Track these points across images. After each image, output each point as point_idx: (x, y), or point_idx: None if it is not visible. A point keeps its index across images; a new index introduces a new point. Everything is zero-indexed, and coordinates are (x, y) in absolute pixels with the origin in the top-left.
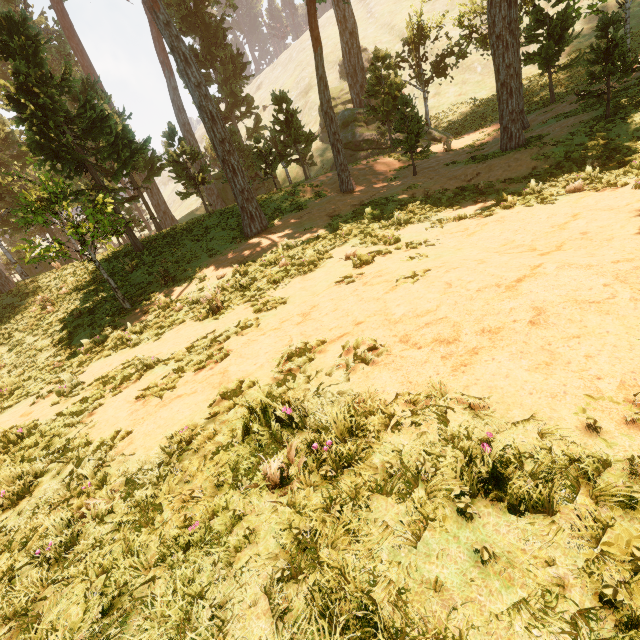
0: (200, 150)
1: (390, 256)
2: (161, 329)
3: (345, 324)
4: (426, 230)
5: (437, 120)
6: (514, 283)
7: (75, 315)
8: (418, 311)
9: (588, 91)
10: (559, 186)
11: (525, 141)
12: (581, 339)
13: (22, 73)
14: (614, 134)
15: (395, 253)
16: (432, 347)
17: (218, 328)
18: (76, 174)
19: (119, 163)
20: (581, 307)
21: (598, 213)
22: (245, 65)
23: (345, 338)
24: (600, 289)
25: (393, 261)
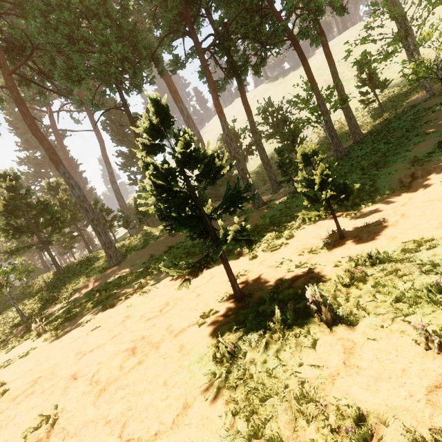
0: (124, 202)
1: (126, 301)
2: (18, 342)
3: (28, 369)
4: (165, 277)
5: (260, 173)
6: (88, 352)
7: (2, 323)
8: (46, 367)
9: (281, 181)
10: (243, 245)
11: (263, 203)
12: (31, 410)
13: (3, 196)
14: (296, 204)
15: (131, 298)
16: (4, 403)
17: (23, 351)
18: (31, 235)
19: (52, 229)
20: (67, 382)
21: (215, 280)
22: (152, 156)
23: (11, 383)
24: (92, 367)
25: (118, 307)
